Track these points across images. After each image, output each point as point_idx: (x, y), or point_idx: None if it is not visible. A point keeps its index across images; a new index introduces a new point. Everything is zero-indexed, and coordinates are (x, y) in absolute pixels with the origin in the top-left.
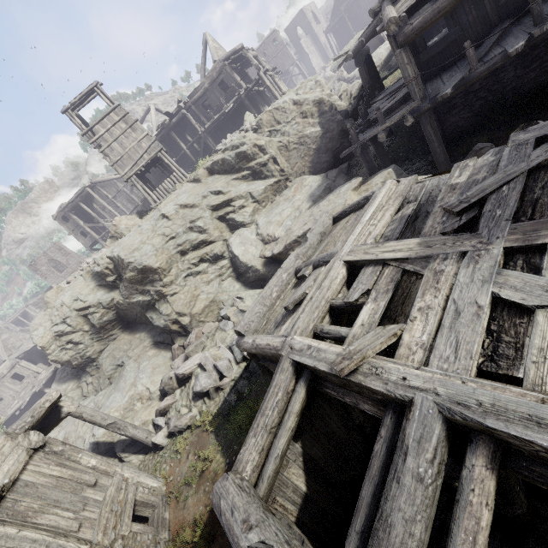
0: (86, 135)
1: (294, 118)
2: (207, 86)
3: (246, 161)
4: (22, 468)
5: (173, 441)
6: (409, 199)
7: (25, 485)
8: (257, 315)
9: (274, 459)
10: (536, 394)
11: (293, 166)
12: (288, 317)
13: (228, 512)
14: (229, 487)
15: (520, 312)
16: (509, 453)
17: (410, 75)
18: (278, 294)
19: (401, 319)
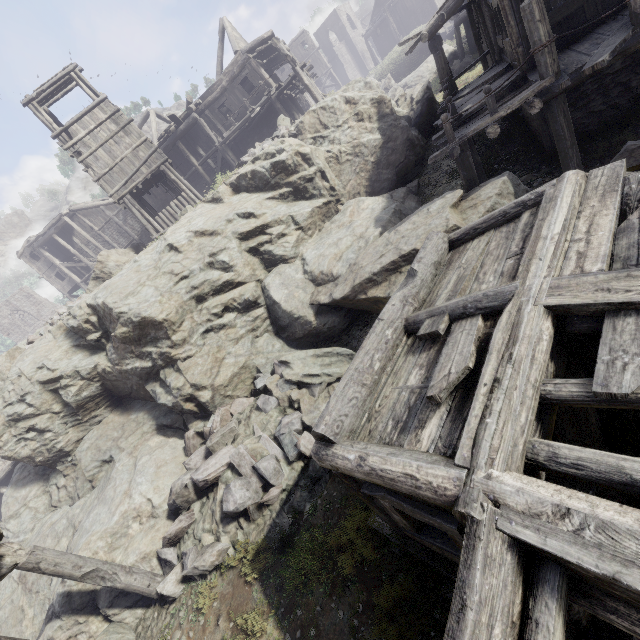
0: (58, 138)
1: (347, 121)
2: (226, 84)
3: (285, 174)
4: None
5: (191, 590)
6: None
7: None
8: (352, 403)
9: None
10: None
11: (345, 184)
12: (426, 412)
13: None
14: None
15: None
16: None
17: (542, 39)
18: (383, 365)
19: None
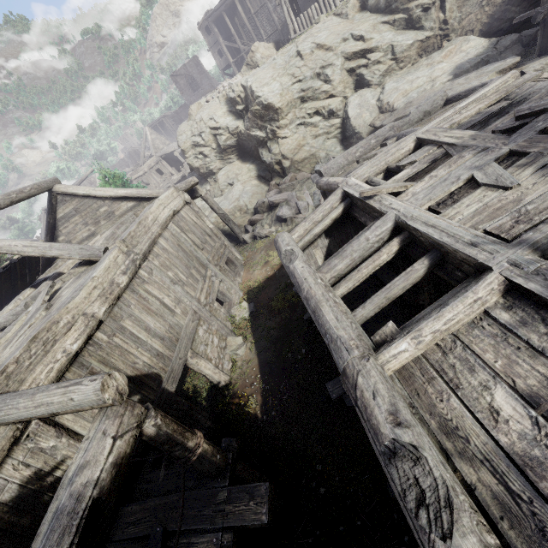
0: None
1: None
2: None
3: None
4: (181, 208)
5: (254, 242)
6: (509, 97)
7: (182, 216)
8: (338, 165)
9: (310, 235)
10: (437, 216)
11: (463, 18)
12: None
13: (281, 241)
14: (284, 235)
15: (476, 187)
16: (413, 243)
17: None
18: (361, 155)
19: (417, 181)
